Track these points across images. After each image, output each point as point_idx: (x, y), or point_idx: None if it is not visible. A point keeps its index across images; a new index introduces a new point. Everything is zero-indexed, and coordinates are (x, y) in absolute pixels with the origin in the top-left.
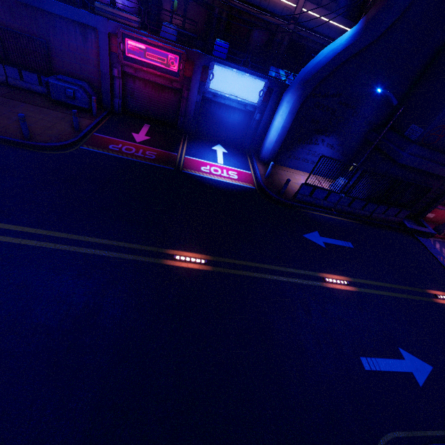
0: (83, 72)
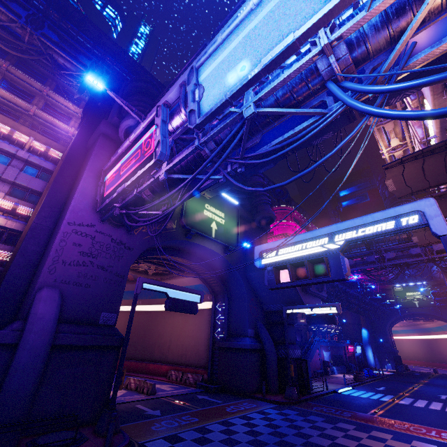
0: (343, 361)
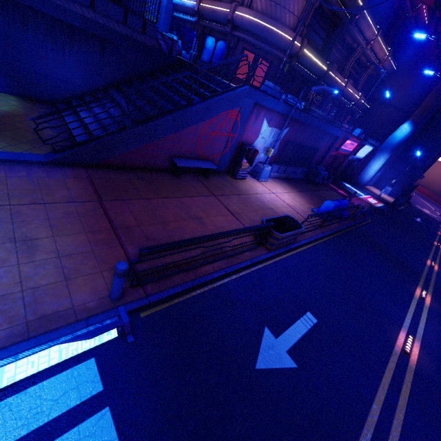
0: (314, 159)
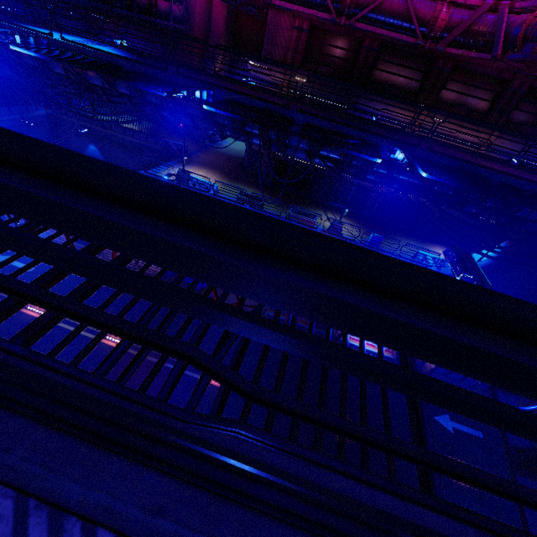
0: None
